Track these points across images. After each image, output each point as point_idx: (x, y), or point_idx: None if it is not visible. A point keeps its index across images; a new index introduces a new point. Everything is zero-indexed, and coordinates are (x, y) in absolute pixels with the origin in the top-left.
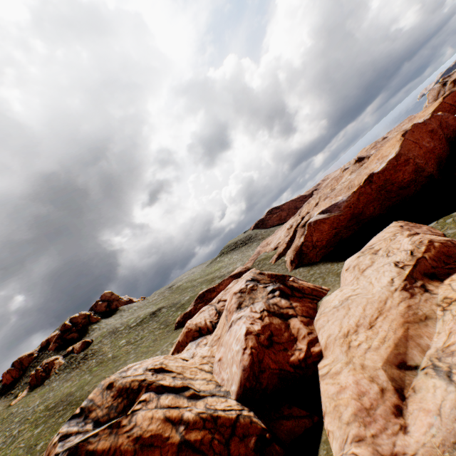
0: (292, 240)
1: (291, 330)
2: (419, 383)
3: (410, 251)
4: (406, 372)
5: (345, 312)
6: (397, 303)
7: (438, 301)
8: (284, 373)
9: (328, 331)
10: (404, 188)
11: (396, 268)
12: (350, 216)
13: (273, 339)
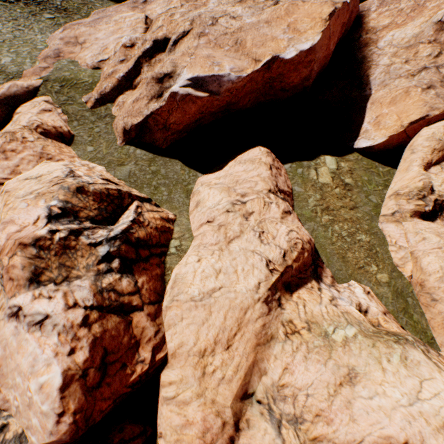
0: (130, 79)
1: (133, 331)
2: (254, 421)
3: (284, 252)
4: (245, 401)
5: (206, 317)
6: (256, 319)
7: (284, 318)
8: (120, 400)
9: (181, 336)
10: (284, 91)
11: (267, 269)
12: (225, 105)
13: (108, 361)
